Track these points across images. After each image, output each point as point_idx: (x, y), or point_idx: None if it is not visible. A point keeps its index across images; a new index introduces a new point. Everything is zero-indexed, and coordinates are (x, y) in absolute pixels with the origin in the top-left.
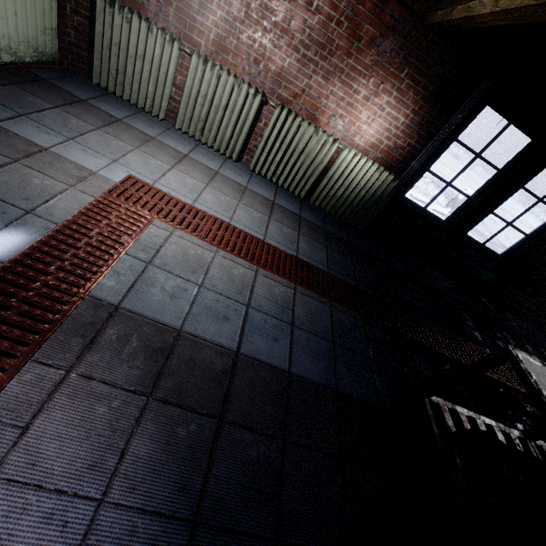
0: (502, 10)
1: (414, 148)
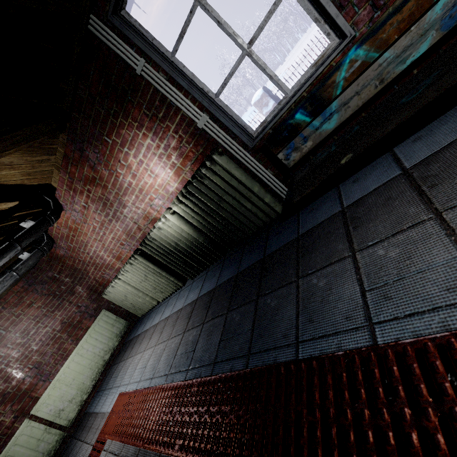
0: None
1: (180, 124)
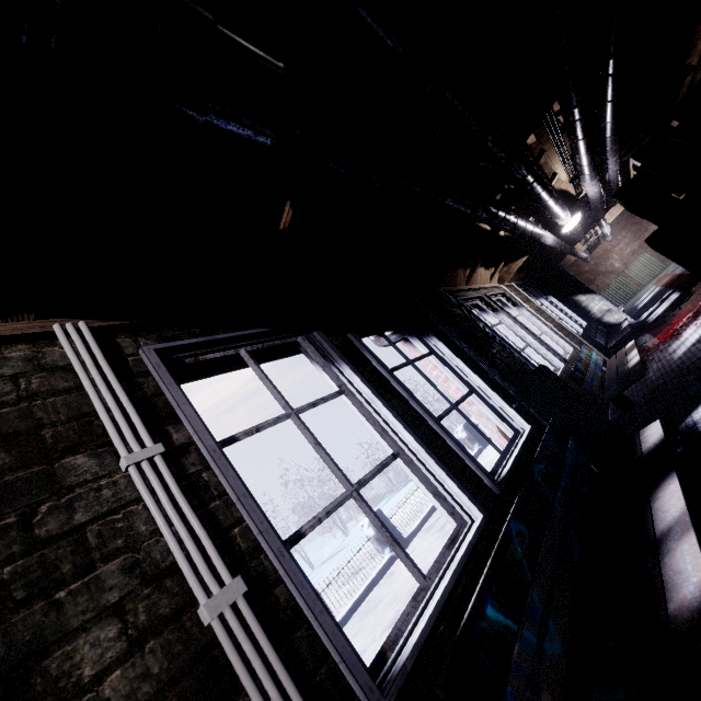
0: None
1: None
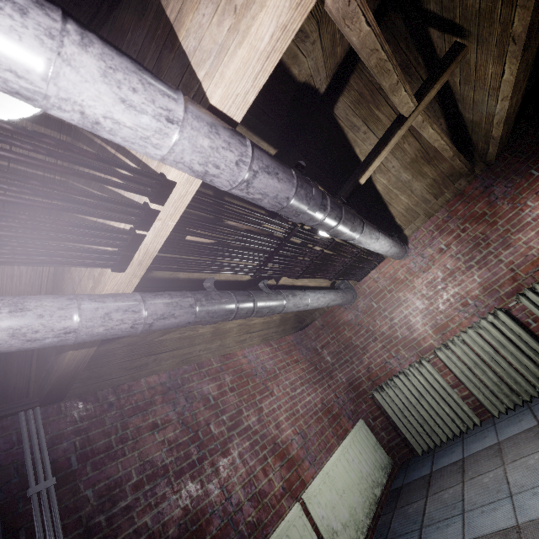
0: (512, 90)
1: None
